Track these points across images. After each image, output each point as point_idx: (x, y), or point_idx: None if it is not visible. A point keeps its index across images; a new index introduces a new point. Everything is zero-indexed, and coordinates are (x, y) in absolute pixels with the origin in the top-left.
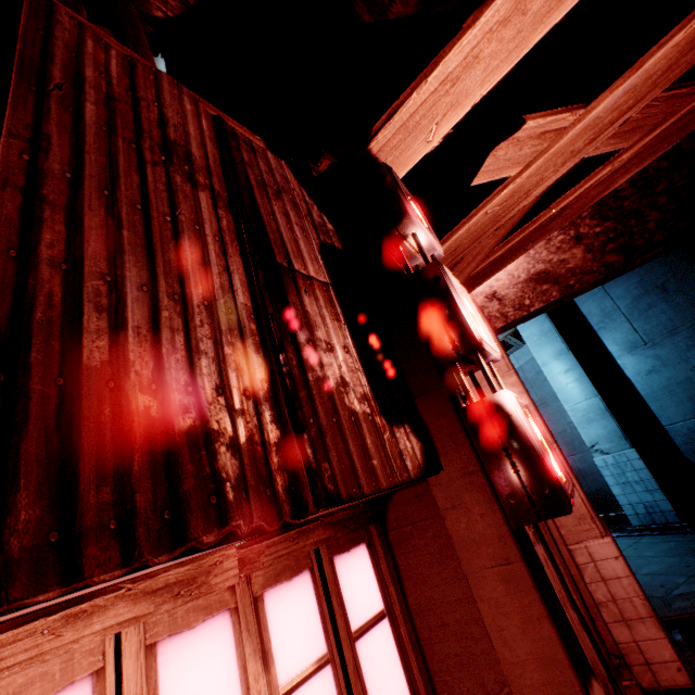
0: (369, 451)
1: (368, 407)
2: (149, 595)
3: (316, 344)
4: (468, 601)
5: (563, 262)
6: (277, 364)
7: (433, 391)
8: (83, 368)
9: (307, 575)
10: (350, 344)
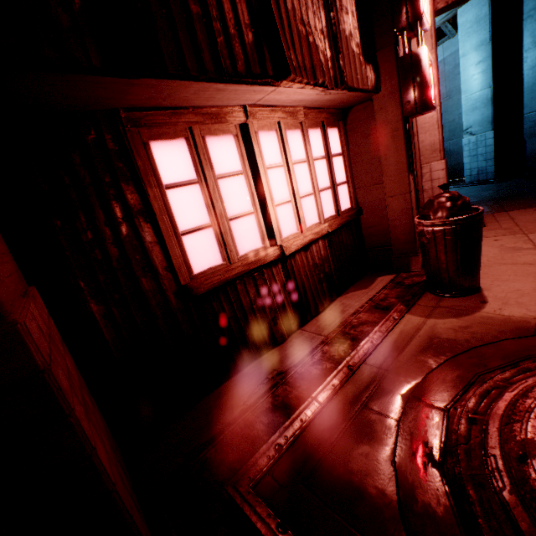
0: (357, 72)
1: (358, 51)
2: (285, 113)
3: (342, 9)
4: (375, 151)
5: None
6: (329, 19)
7: (387, 47)
8: (288, 11)
9: (319, 130)
10: (354, 11)
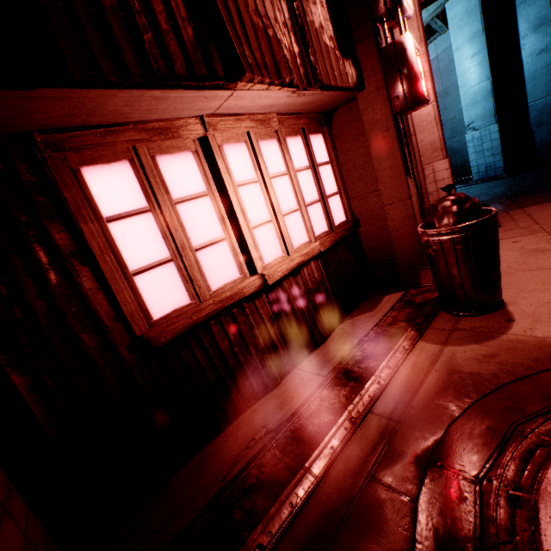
0: (333, 68)
1: (333, 45)
2: (254, 121)
3: None
4: (366, 155)
5: None
6: (292, 10)
7: (367, 39)
8: (237, 0)
9: (300, 138)
10: (323, 1)
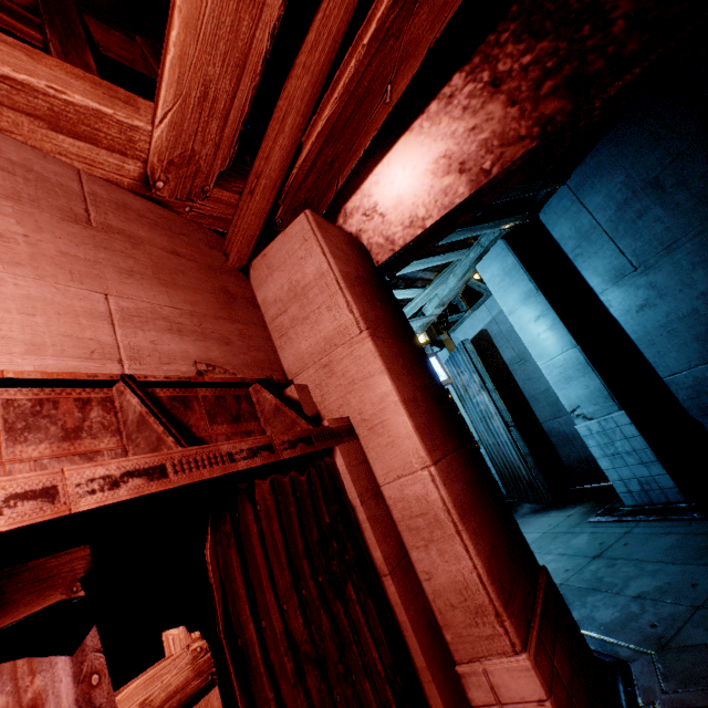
0: None
1: None
2: None
3: None
4: None
5: (473, 131)
6: None
7: None
8: None
9: None
10: None
